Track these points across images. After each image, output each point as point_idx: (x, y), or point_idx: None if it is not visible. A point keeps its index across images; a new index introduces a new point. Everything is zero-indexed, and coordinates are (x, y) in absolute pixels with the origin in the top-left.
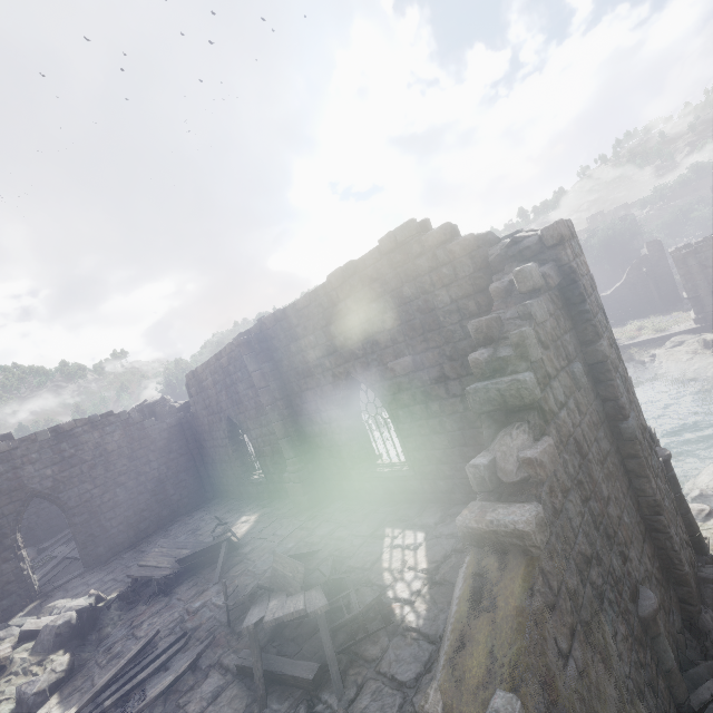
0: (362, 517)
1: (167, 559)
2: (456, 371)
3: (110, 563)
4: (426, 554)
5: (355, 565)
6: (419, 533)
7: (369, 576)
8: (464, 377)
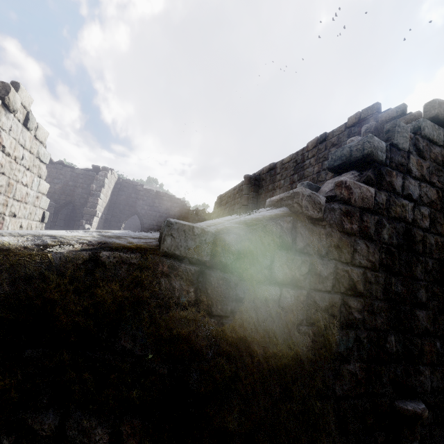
0: None
1: None
2: None
3: None
4: None
5: None
6: None
7: None
8: None
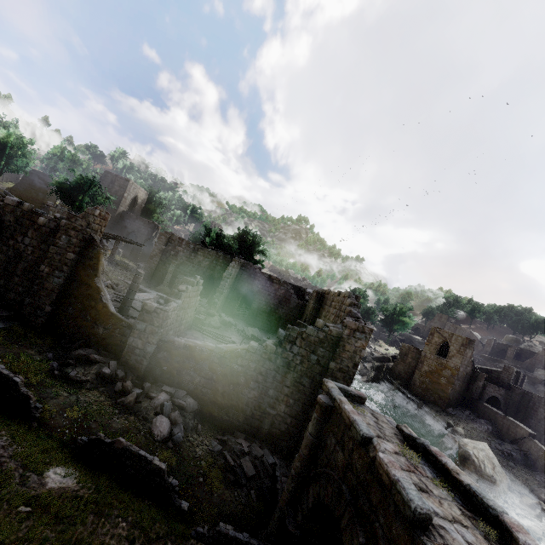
0: None
1: (252, 333)
2: None
3: (249, 325)
4: None
5: None
6: None
7: None
8: None
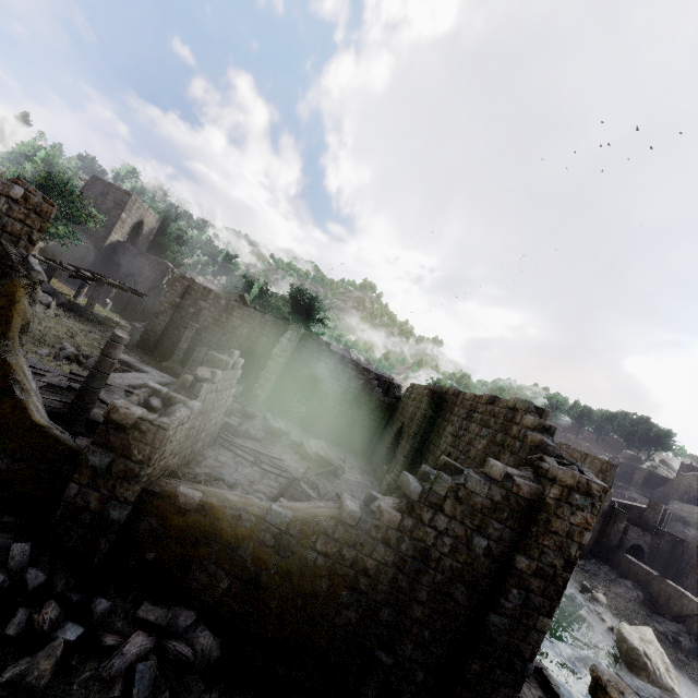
0: None
1: (316, 449)
2: None
3: (307, 431)
4: None
5: None
6: None
7: None
8: None
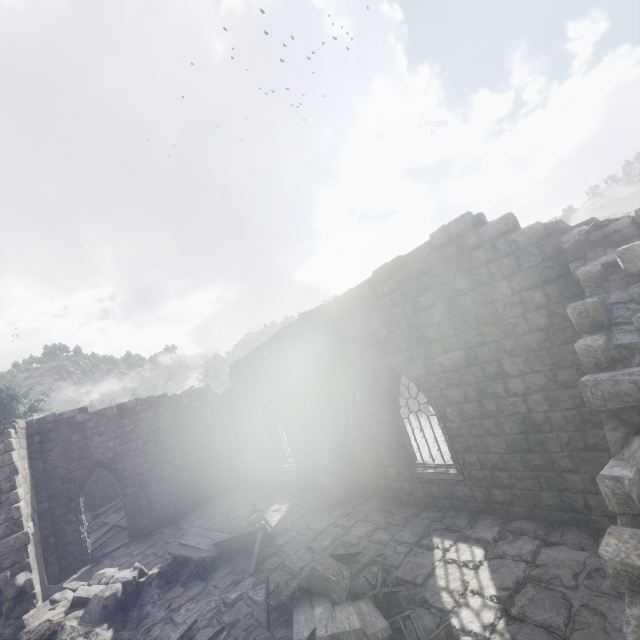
0: (402, 520)
1: (205, 541)
2: (517, 367)
3: (152, 536)
4: (491, 576)
5: (404, 577)
6: (476, 548)
7: (423, 594)
8: (527, 374)
